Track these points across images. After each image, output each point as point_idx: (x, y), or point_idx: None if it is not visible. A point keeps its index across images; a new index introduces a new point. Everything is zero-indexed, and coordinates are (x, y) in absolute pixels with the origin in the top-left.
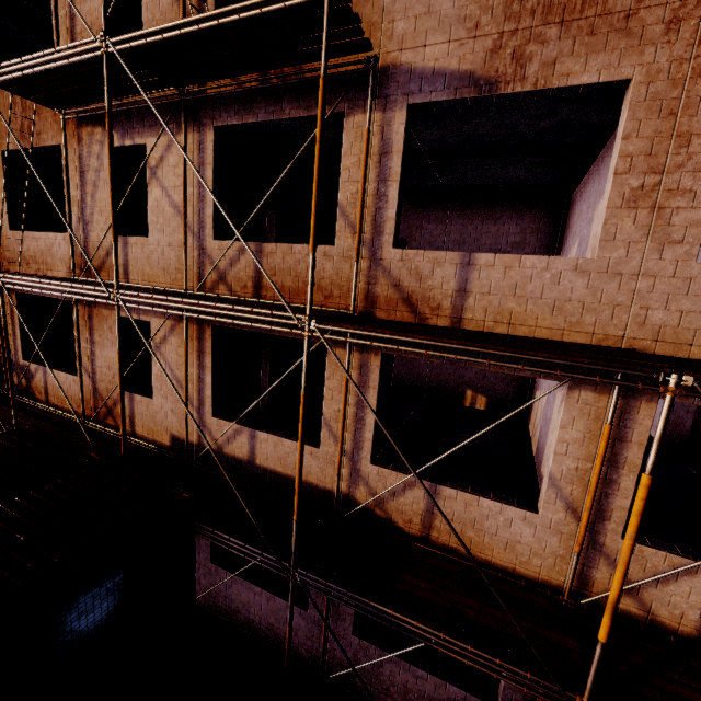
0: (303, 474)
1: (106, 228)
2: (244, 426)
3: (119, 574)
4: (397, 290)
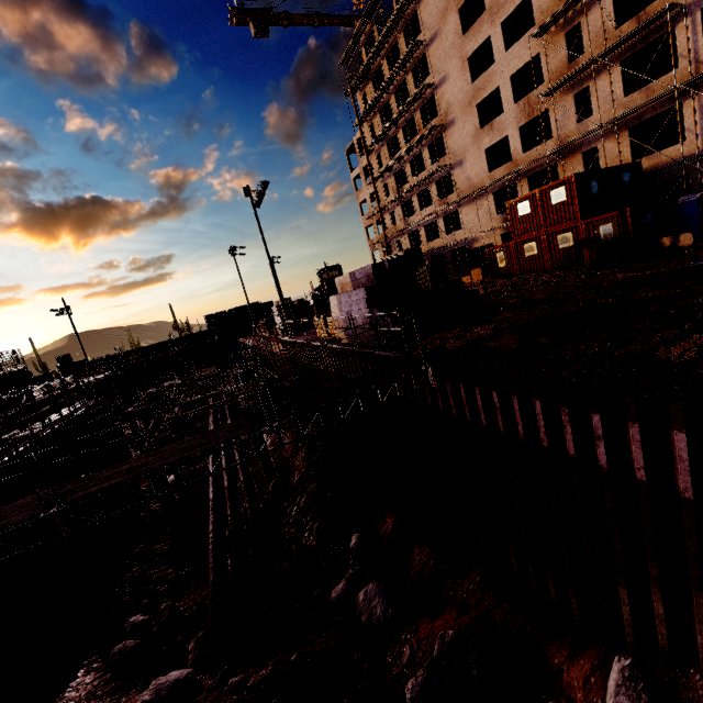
0: (680, 156)
1: (572, 125)
2: (648, 156)
3: (629, 173)
4: None
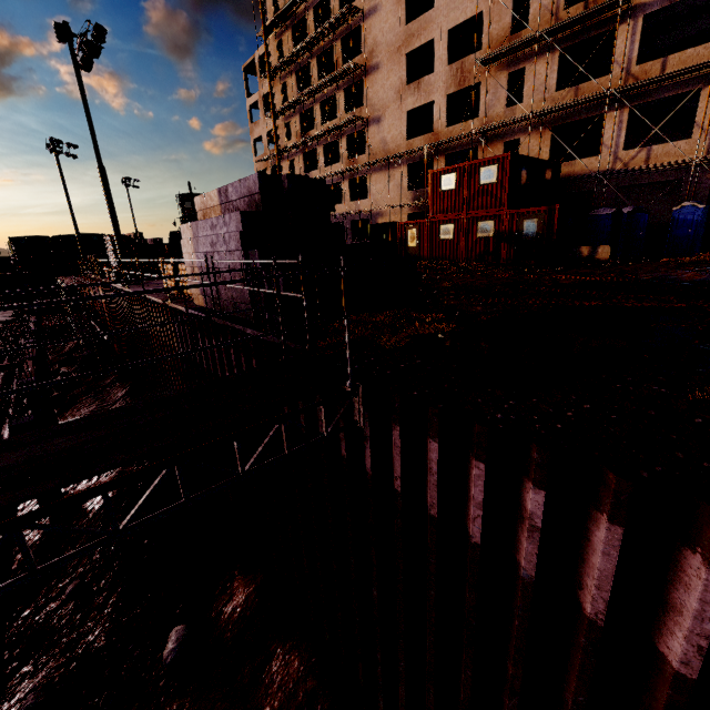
0: (591, 170)
1: (501, 107)
2: (564, 163)
3: (551, 172)
4: (636, 81)
